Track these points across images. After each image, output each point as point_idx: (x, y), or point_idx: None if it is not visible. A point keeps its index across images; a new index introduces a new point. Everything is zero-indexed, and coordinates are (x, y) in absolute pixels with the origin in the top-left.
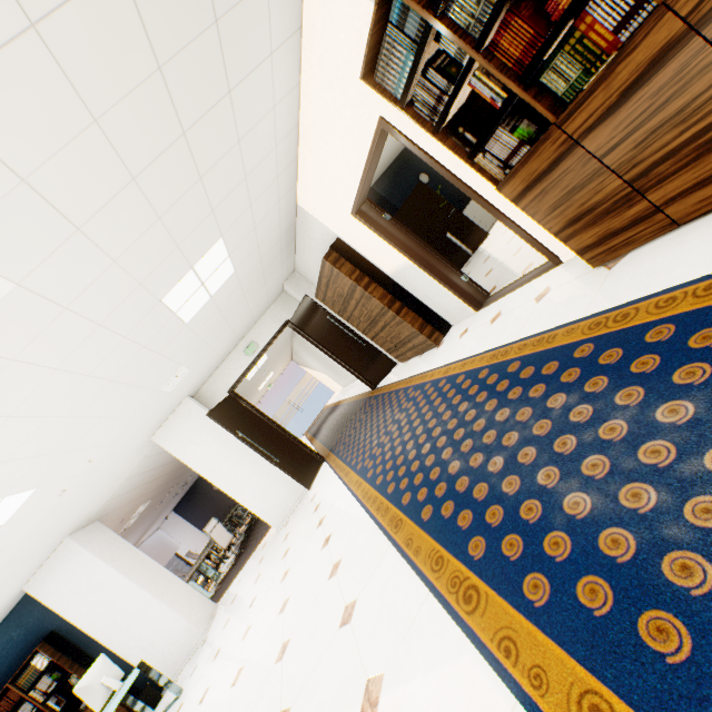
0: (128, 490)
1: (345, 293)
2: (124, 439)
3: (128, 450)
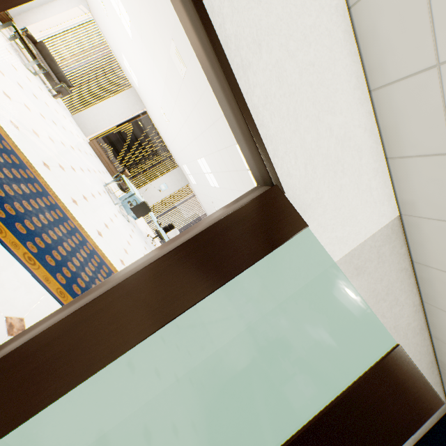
0: None
1: None
2: None
3: None
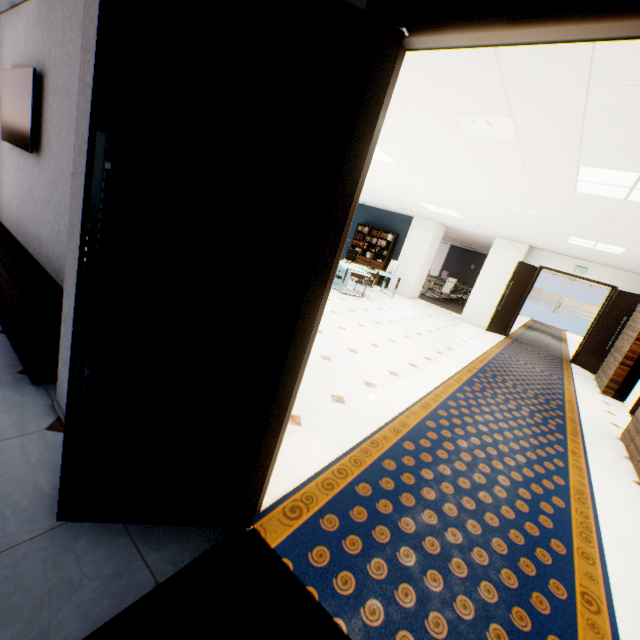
0: (464, 232)
1: (636, 326)
2: (492, 231)
3: (487, 232)
